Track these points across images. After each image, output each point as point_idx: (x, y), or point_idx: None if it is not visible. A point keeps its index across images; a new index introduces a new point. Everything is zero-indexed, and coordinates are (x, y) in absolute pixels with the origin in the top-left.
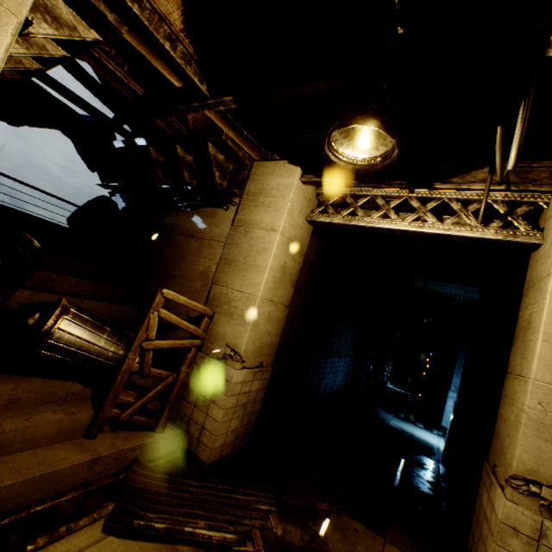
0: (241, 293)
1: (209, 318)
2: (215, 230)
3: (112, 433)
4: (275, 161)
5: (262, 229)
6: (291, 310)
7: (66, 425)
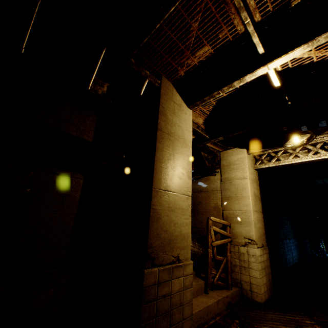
0: (241, 211)
1: (229, 227)
2: (212, 186)
3: (212, 291)
4: (231, 149)
5: (238, 179)
6: None
7: (198, 286)
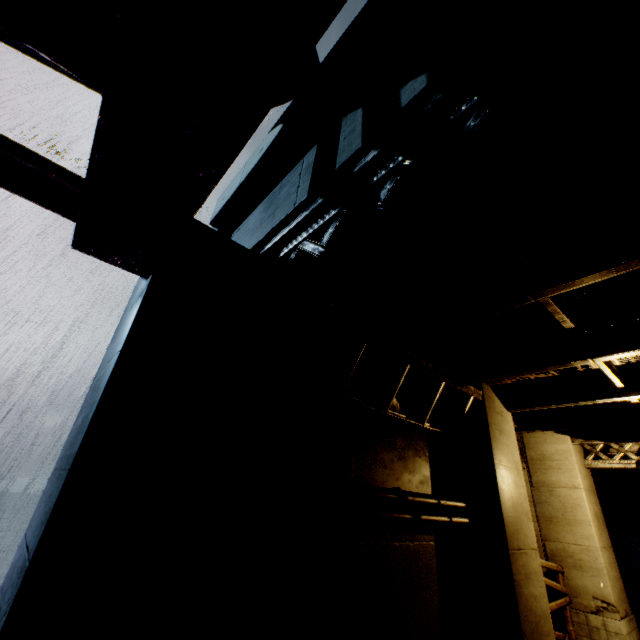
0: (578, 546)
1: (560, 573)
2: None
3: None
4: (541, 432)
5: (564, 488)
6: None
7: None
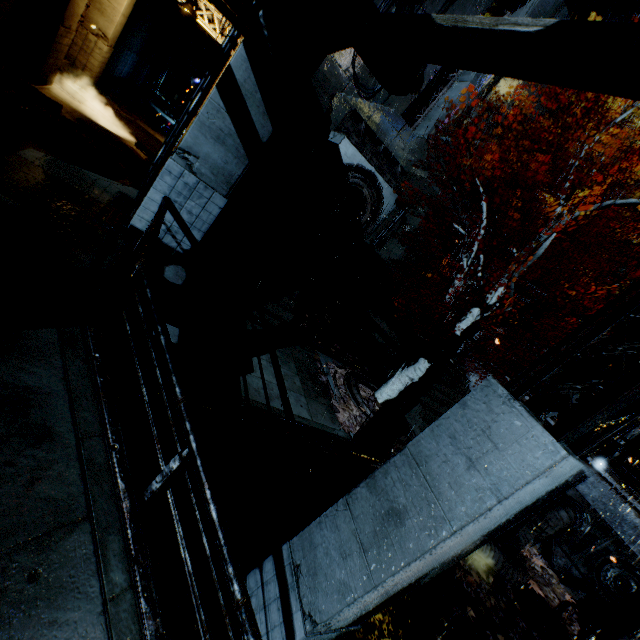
0: (110, 4)
1: (87, 7)
2: None
3: None
4: None
5: None
6: None
7: None
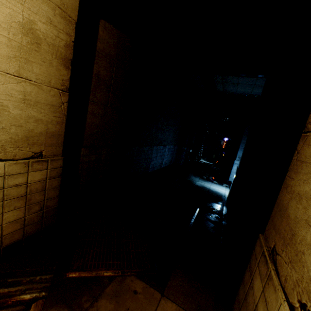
0: None
1: None
2: None
3: None
4: None
5: None
6: (98, 105)
7: None
